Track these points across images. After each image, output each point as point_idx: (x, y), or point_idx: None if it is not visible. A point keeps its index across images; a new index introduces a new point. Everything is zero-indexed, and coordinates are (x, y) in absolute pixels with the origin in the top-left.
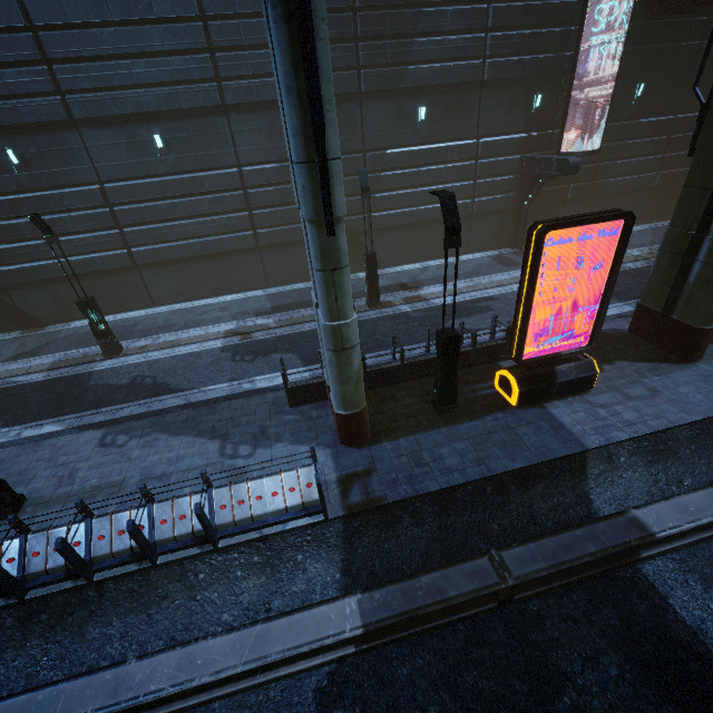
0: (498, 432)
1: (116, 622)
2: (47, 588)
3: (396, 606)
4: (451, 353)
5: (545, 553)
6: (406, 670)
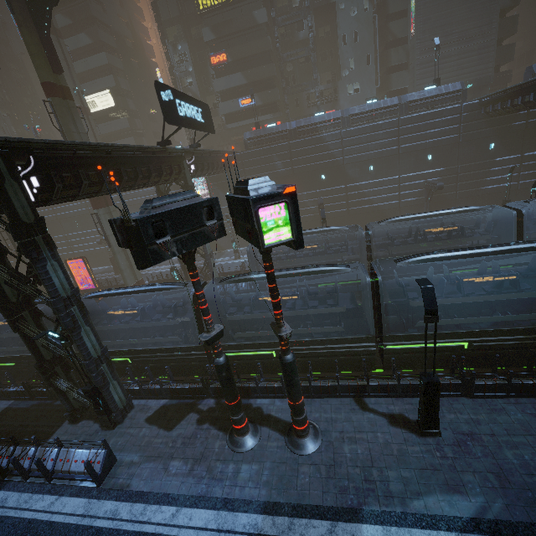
0: None
1: None
2: None
3: None
4: None
5: None
6: None
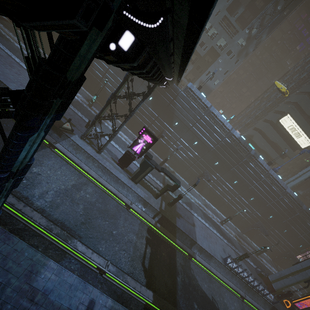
0: None
1: (251, 295)
2: (248, 284)
3: None
4: (290, 295)
5: None
6: None
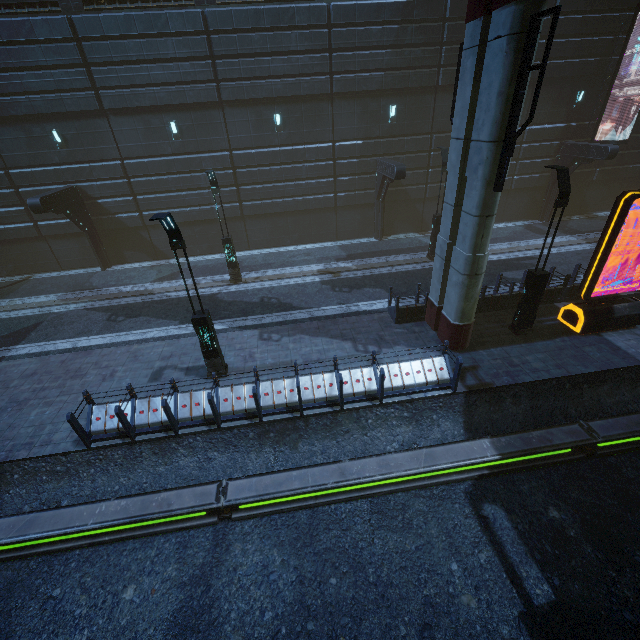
0: (568, 349)
1: (317, 443)
2: (274, 416)
3: (519, 446)
4: (539, 287)
5: (621, 425)
6: (526, 487)
